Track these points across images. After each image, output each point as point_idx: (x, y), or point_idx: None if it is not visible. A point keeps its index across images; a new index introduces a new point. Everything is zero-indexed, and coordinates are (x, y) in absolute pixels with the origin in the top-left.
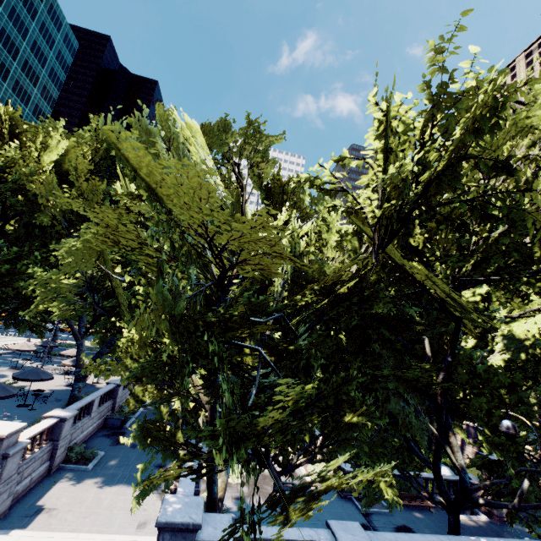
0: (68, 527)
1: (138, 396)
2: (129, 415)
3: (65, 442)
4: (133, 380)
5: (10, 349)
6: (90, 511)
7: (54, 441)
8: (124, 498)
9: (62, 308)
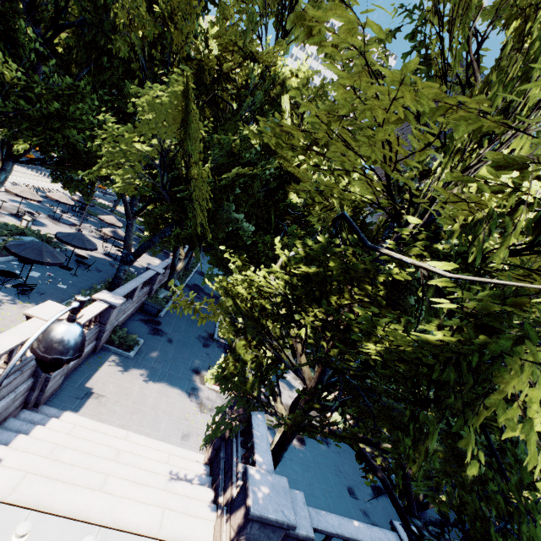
0: (117, 422)
1: (237, 353)
2: (164, 304)
3: (111, 326)
4: (231, 330)
5: (49, 197)
6: (136, 408)
7: (101, 324)
8: (167, 400)
9: (124, 183)
